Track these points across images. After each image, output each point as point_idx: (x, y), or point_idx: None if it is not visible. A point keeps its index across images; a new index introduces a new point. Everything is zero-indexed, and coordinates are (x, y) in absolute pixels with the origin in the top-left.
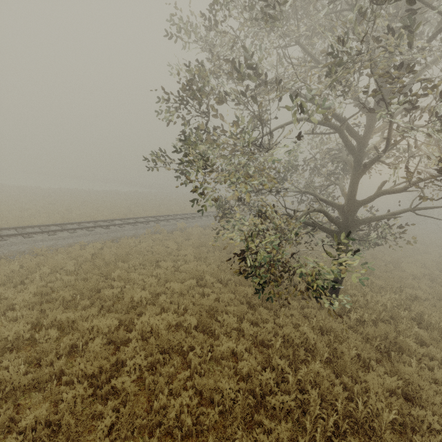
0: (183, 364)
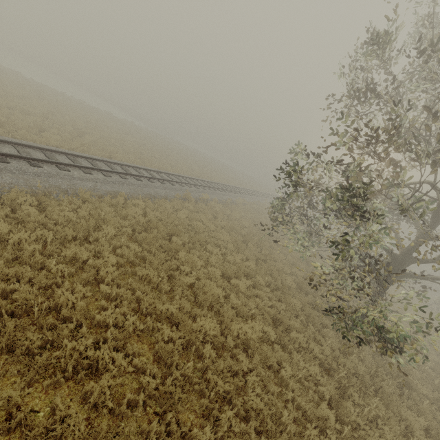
0: (273, 378)
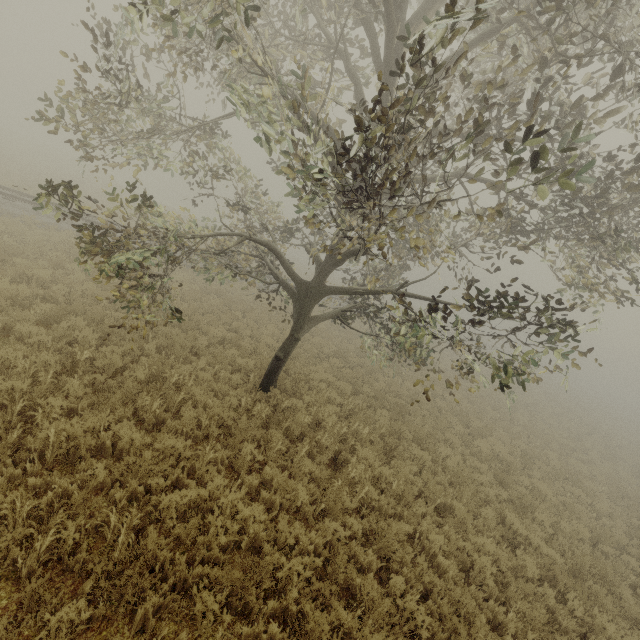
0: None
